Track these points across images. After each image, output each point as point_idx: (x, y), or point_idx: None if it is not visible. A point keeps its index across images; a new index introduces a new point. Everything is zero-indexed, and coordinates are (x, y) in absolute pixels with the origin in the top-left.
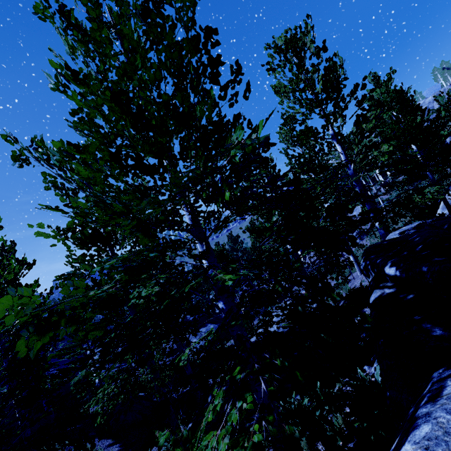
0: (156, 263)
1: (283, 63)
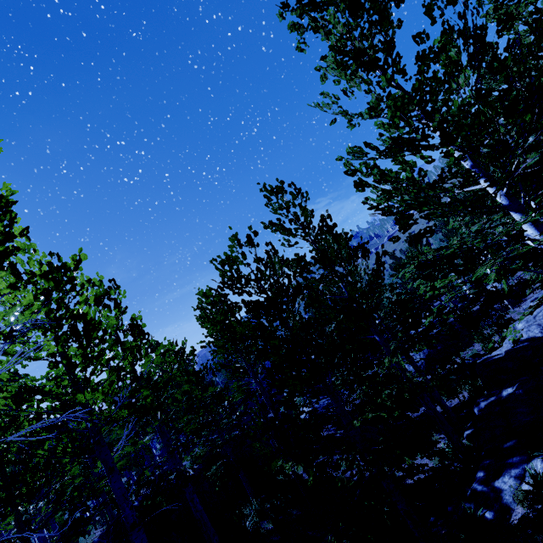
0: None
1: None
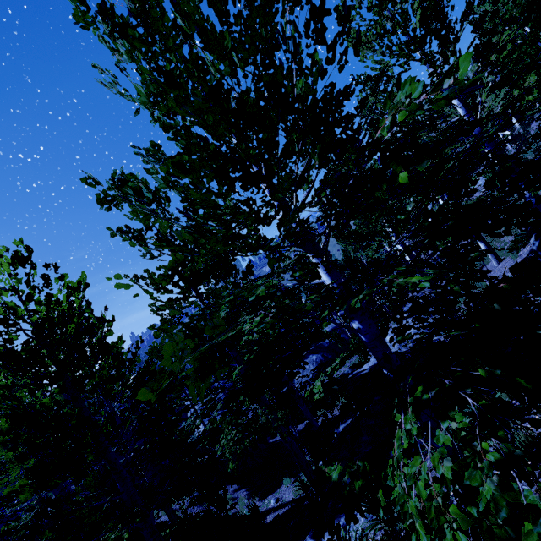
0: (309, 281)
1: (358, 2)
